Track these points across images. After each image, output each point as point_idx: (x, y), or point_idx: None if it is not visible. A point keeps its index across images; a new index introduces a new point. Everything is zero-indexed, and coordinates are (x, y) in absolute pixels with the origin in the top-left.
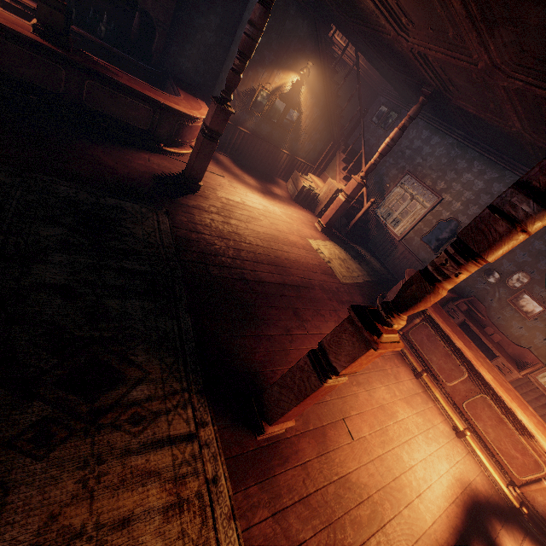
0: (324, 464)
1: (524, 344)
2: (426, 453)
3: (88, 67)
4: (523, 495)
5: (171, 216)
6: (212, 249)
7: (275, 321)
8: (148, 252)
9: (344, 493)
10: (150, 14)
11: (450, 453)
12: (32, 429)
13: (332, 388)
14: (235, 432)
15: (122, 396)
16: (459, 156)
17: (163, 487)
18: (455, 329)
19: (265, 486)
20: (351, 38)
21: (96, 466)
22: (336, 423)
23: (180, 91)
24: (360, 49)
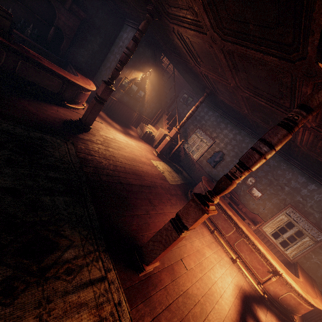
0: (175, 286)
1: (255, 212)
2: (221, 273)
3: (23, 53)
4: (264, 288)
5: (75, 145)
6: (101, 165)
7: (140, 206)
8: (64, 167)
9: (187, 301)
10: (61, 30)
11: (231, 272)
12: (0, 286)
13: (182, 238)
14: (127, 273)
15: (58, 257)
16: (221, 122)
17: (90, 312)
18: (227, 206)
19: (147, 303)
20: (172, 61)
21: (47, 305)
22: (178, 262)
23: (77, 73)
24: (175, 67)
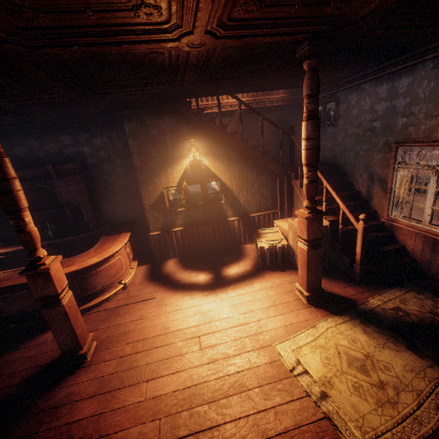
0: None
1: None
2: None
3: None
4: None
5: None
6: None
7: None
8: None
9: None
10: (71, 202)
11: None
12: None
13: None
14: None
15: None
16: None
17: None
18: None
19: None
20: (211, 92)
21: None
22: None
23: (101, 240)
24: (230, 92)
